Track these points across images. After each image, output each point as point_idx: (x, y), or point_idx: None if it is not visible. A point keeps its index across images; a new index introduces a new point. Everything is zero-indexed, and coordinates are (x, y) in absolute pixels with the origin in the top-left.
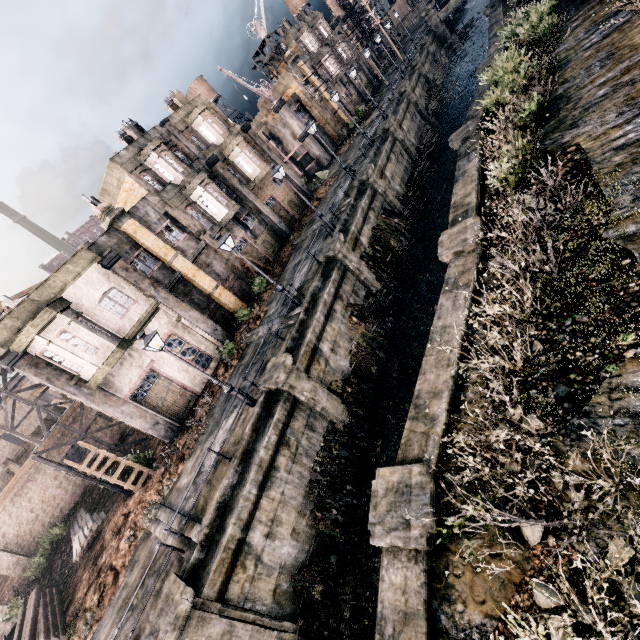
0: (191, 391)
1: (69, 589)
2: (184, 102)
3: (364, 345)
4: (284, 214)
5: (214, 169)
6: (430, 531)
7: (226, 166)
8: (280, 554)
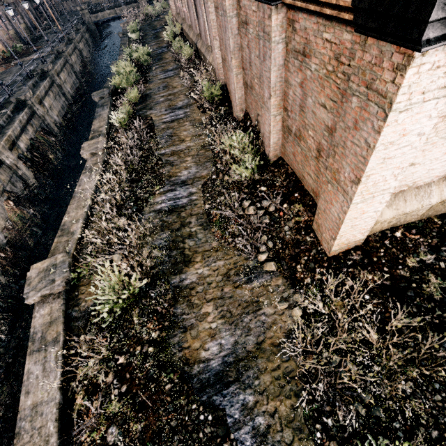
0: None
1: None
2: None
3: (22, 223)
4: None
5: None
6: (68, 277)
7: None
8: None
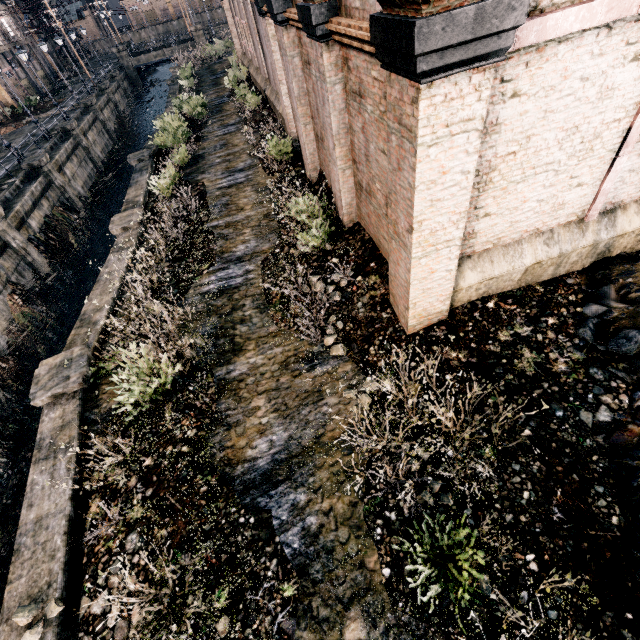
0: None
1: None
2: None
3: (30, 324)
4: None
5: None
6: (86, 373)
7: None
8: None
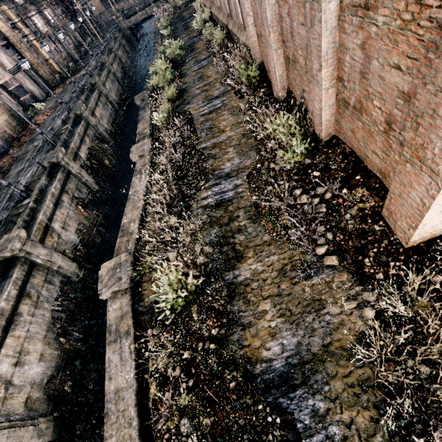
0: None
1: None
2: None
3: (90, 224)
4: None
5: None
6: (131, 275)
7: None
8: (30, 374)
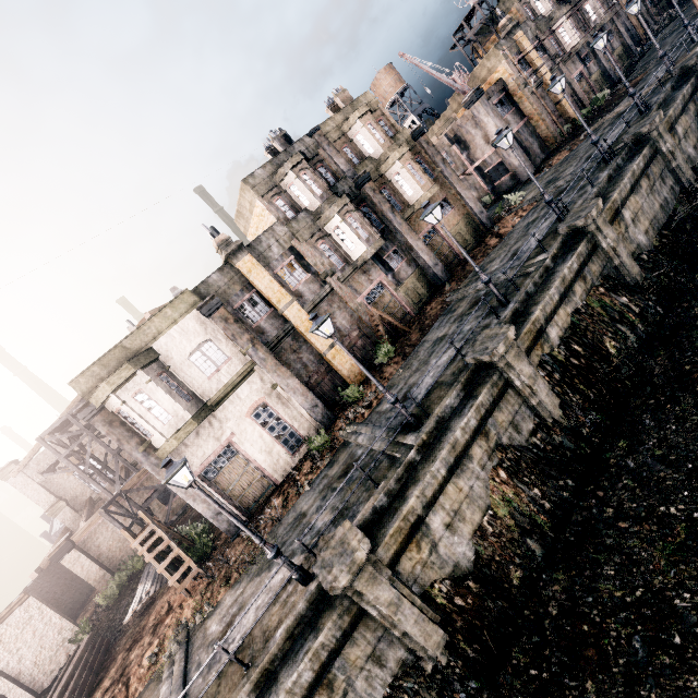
0: (270, 477)
1: (110, 656)
2: (347, 102)
3: (509, 524)
4: (445, 251)
5: (362, 191)
6: None
7: (380, 186)
8: None
